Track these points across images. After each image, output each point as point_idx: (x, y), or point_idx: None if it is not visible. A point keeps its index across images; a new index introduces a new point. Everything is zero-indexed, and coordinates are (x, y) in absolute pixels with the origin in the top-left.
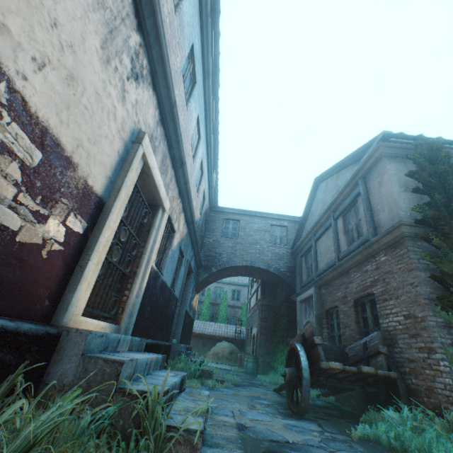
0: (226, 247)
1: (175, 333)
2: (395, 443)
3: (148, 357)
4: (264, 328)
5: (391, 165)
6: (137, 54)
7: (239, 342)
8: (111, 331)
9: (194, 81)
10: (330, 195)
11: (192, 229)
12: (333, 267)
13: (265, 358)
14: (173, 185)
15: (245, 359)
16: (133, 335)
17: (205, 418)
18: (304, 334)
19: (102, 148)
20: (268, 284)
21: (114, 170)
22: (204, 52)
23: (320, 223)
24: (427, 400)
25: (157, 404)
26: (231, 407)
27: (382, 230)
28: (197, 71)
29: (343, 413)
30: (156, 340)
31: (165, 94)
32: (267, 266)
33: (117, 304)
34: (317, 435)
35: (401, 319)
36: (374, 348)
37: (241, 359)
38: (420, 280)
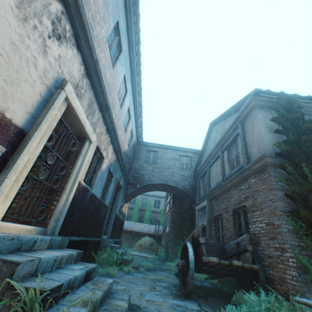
0: (147, 170)
1: (107, 231)
2: None
3: (58, 254)
4: (173, 228)
5: (261, 113)
6: (59, 19)
7: (157, 237)
8: (38, 233)
9: (120, 49)
10: (219, 134)
11: (120, 157)
12: (219, 186)
13: (173, 249)
14: (100, 124)
15: (159, 249)
16: (62, 234)
17: (93, 307)
18: (194, 235)
19: (21, 89)
20: (177, 197)
21: (36, 108)
22: (128, 29)
23: (212, 154)
24: (279, 287)
25: (35, 302)
26: (136, 289)
27: (253, 160)
28: (123, 42)
29: (221, 293)
30: (86, 237)
31: (89, 54)
32: (176, 184)
33: (46, 212)
34: None
35: (264, 225)
36: (244, 246)
37: (157, 249)
38: (277, 197)
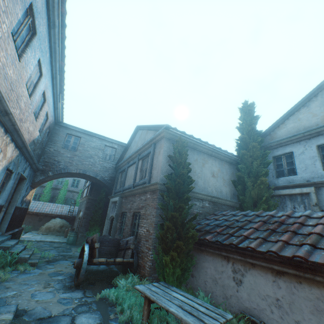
0: (65, 157)
1: (1, 227)
2: (114, 299)
3: None
4: (87, 214)
5: (167, 144)
6: None
7: (71, 218)
8: None
9: (34, 31)
10: (141, 142)
11: (26, 150)
12: (129, 190)
13: (84, 233)
14: None
15: (68, 234)
16: None
17: None
18: (93, 239)
19: None
20: (96, 185)
21: None
22: (49, 6)
23: (132, 157)
24: (142, 271)
25: None
26: (28, 290)
27: (153, 180)
28: (39, 23)
29: (110, 274)
30: None
31: None
32: (96, 175)
33: None
34: (77, 302)
35: (145, 231)
36: (129, 245)
37: (68, 232)
38: (156, 214)
